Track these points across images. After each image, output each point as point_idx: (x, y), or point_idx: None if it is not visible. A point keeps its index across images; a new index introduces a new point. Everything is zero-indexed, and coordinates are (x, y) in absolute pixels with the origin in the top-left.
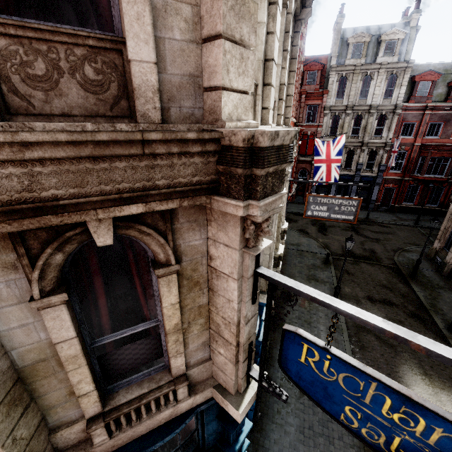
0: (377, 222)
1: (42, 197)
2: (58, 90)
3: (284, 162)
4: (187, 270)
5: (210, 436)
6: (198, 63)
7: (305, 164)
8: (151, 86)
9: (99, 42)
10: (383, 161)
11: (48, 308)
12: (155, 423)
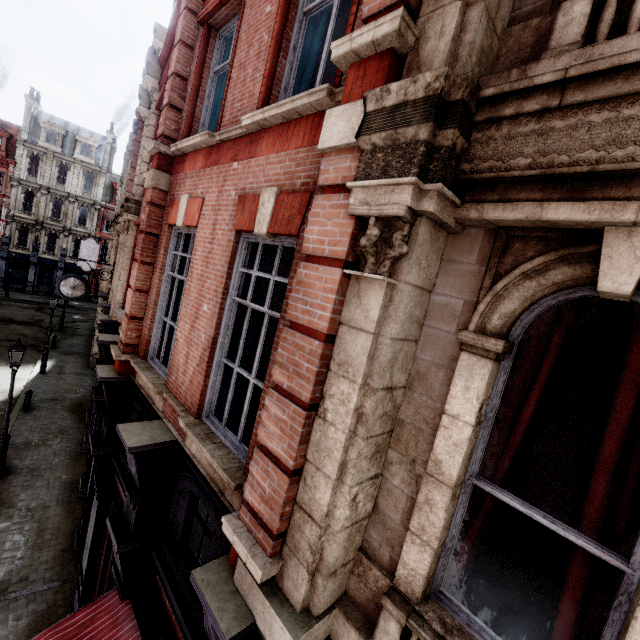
0: (78, 307)
1: None
2: None
3: None
4: None
5: None
6: None
7: None
8: None
9: None
10: None
11: None
12: None
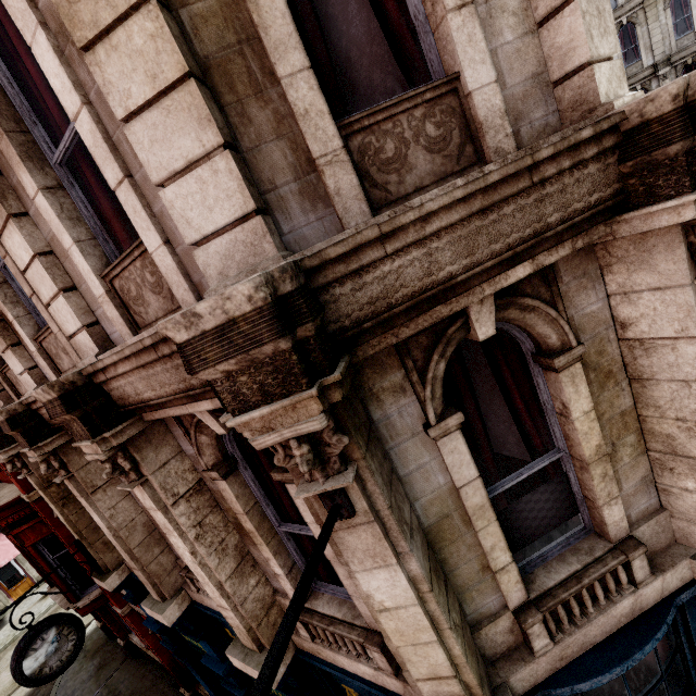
0: None
1: (438, 280)
2: (408, 164)
3: None
4: (590, 356)
5: None
6: (538, 56)
7: None
8: (497, 111)
9: (435, 91)
10: None
11: (444, 437)
12: (612, 623)
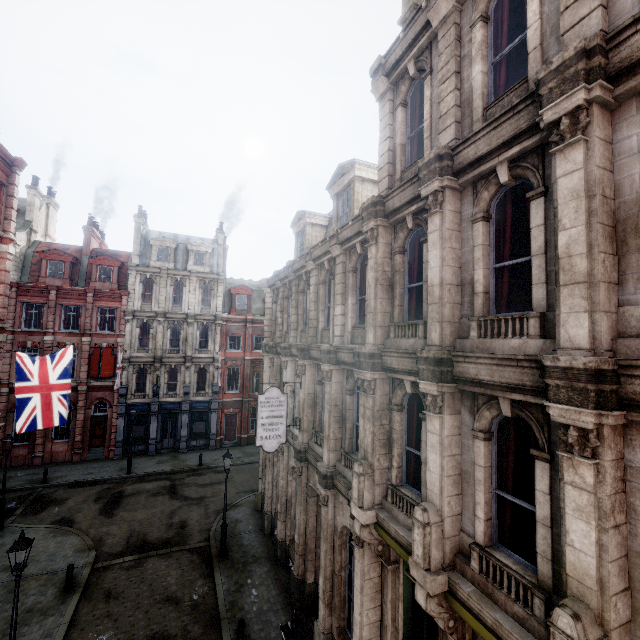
0: (214, 466)
1: None
2: None
3: None
4: None
5: None
6: None
7: (103, 392)
8: None
9: None
10: (215, 380)
11: None
12: None
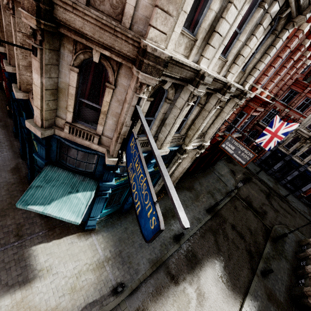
0: (290, 203)
1: (84, 32)
2: (104, 3)
3: (158, 65)
4: (117, 93)
5: (98, 172)
6: (150, 13)
7: None
8: (130, 14)
9: None
10: None
11: (73, 71)
12: (83, 143)
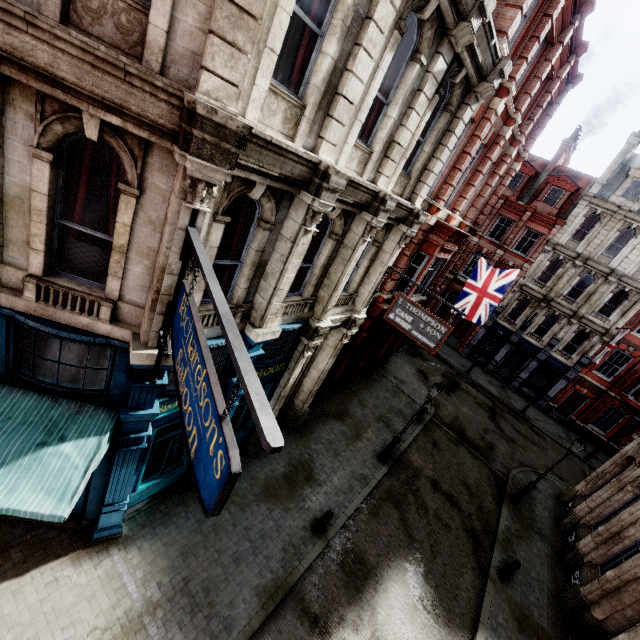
0: (533, 424)
1: (57, 74)
2: (101, 22)
3: (225, 141)
4: (148, 205)
5: (117, 388)
6: (201, 46)
7: None
8: (159, 45)
9: (135, 4)
10: (591, 352)
11: (39, 159)
12: (74, 321)
